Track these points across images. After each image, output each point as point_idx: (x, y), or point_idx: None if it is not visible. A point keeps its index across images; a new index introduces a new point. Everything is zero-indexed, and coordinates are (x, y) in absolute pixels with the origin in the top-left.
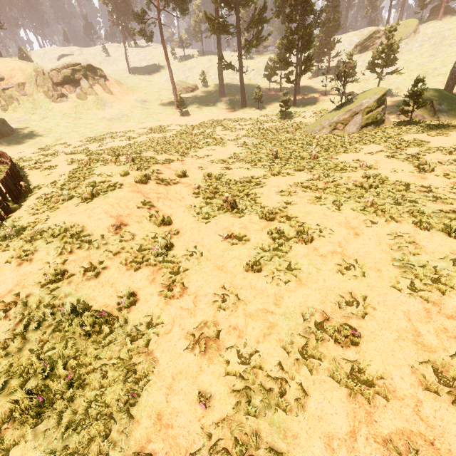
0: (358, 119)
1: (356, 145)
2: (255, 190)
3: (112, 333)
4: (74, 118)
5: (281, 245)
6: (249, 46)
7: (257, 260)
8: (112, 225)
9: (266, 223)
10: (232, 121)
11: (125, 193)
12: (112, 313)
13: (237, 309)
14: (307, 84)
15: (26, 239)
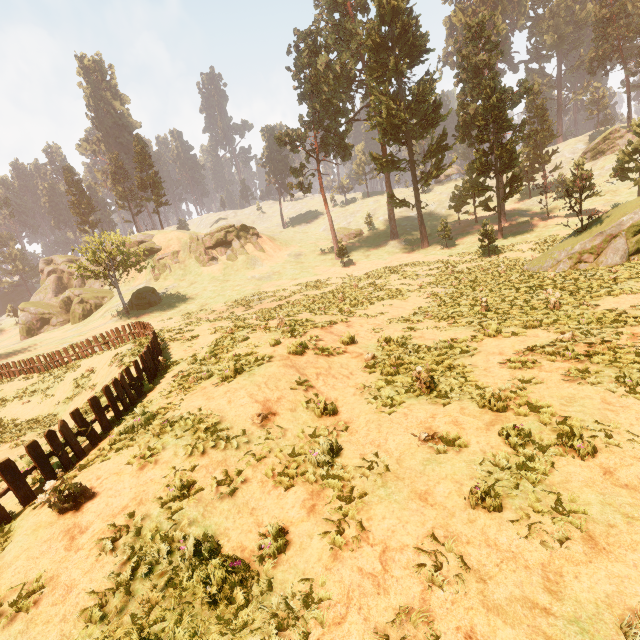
0: (618, 244)
1: (629, 283)
2: (462, 360)
3: (249, 605)
4: (222, 281)
5: (530, 458)
6: (427, 178)
7: (489, 486)
8: (257, 414)
9: (492, 415)
10: (411, 266)
11: (274, 368)
12: (249, 563)
13: (467, 590)
14: (515, 209)
15: (154, 431)
